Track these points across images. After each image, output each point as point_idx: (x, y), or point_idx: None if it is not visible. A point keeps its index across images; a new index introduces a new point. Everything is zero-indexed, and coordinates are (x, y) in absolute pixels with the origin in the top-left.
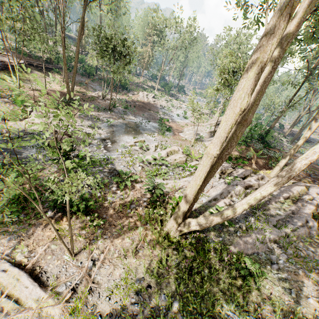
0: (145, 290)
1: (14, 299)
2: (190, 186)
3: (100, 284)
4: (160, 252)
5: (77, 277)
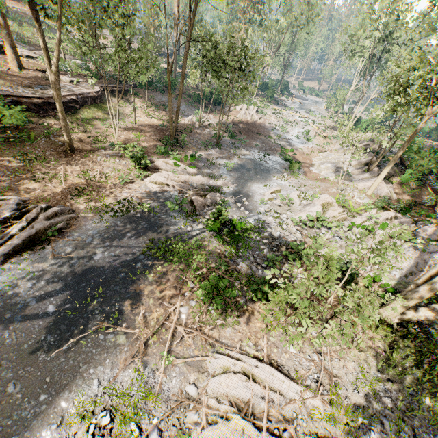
0: (391, 384)
1: (275, 391)
2: (436, 281)
3: (340, 378)
4: (380, 343)
5: (314, 370)
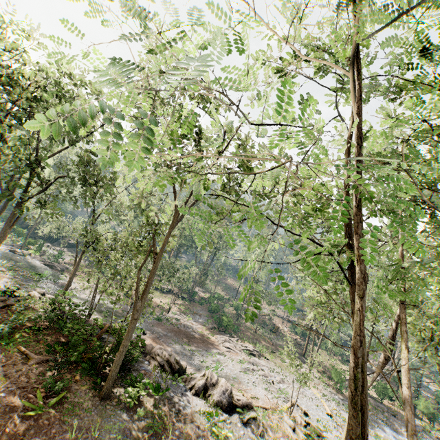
0: None
1: None
2: None
3: None
4: None
5: None
